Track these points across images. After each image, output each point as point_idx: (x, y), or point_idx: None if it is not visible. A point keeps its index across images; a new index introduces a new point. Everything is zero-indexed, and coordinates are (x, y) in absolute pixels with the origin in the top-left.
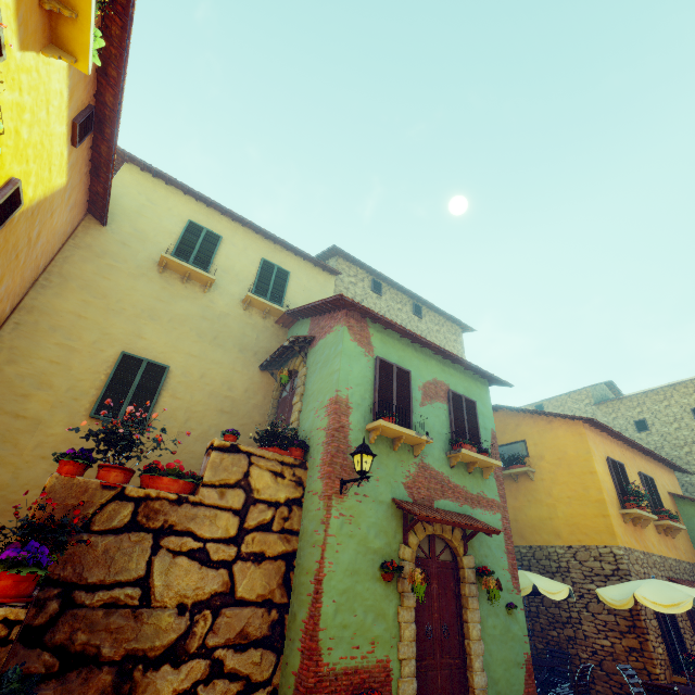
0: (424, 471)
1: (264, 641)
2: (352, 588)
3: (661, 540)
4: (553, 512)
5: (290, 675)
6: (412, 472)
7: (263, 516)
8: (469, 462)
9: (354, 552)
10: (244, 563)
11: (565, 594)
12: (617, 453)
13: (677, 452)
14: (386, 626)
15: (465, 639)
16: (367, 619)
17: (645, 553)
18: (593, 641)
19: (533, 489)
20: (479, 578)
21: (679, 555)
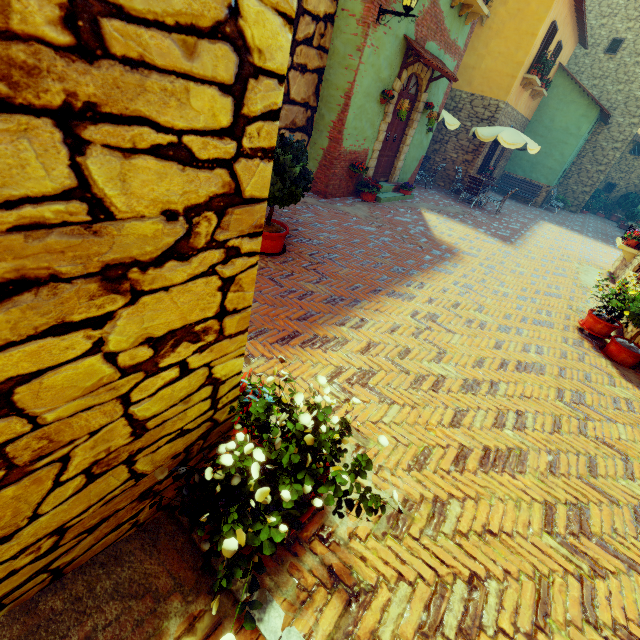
0: (432, 8)
1: (303, 129)
2: (364, 105)
3: (527, 101)
4: (479, 63)
5: (319, 150)
6: (425, 8)
7: (308, 30)
8: (466, 4)
9: (371, 79)
10: (295, 72)
11: (456, 127)
12: (562, 17)
13: (596, 21)
14: (372, 132)
15: (401, 144)
16: (366, 126)
17: (513, 109)
18: (448, 154)
19: (477, 36)
20: (424, 110)
21: (526, 113)
